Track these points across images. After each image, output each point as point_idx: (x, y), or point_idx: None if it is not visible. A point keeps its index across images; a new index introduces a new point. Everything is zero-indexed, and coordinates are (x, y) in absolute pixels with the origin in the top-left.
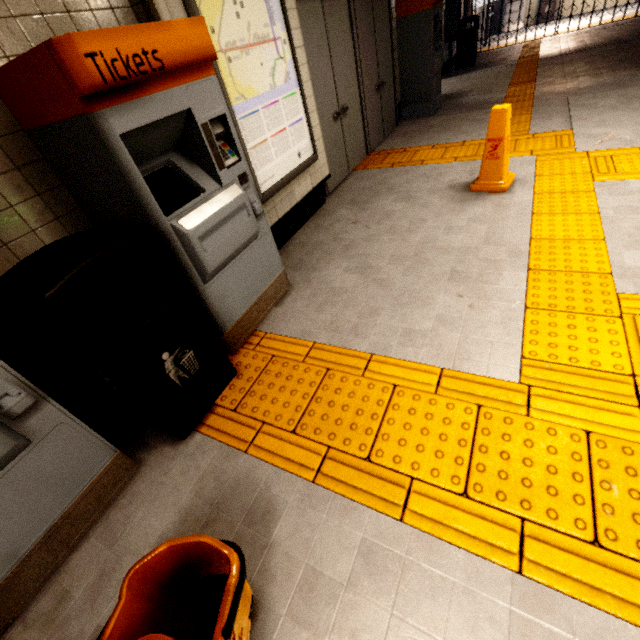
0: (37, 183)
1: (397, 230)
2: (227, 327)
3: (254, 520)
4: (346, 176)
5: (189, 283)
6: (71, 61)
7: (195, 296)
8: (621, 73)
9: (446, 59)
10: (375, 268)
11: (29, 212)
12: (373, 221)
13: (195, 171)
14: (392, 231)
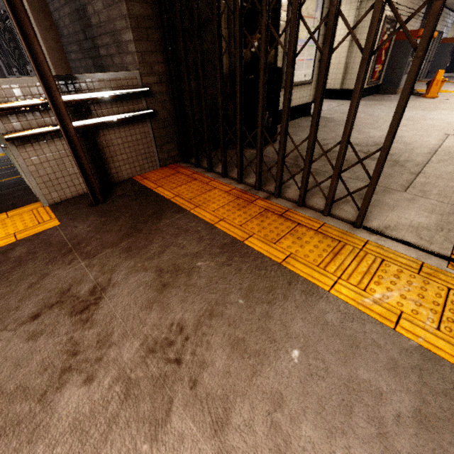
0: None
1: None
2: None
3: None
4: None
5: None
6: None
7: None
8: None
9: None
10: None
11: None
12: None
13: None
14: None
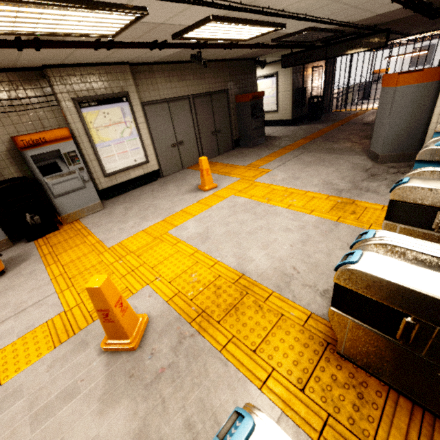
0: (17, 162)
1: (157, 197)
2: (63, 214)
3: (22, 261)
4: (180, 170)
5: (47, 197)
6: (17, 142)
7: (50, 201)
8: (344, 144)
9: (298, 116)
10: (131, 209)
11: (13, 169)
12: (157, 192)
13: (63, 165)
14: (155, 197)
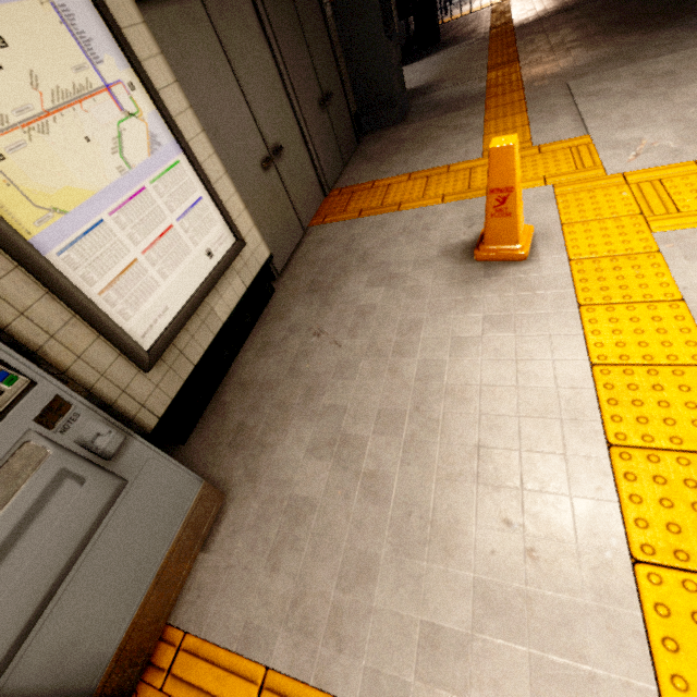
0: None
1: (381, 349)
2: (93, 685)
3: None
4: (300, 237)
5: None
6: None
7: None
8: (623, 39)
9: (404, 40)
10: (356, 443)
11: None
12: (344, 329)
13: None
14: (373, 351)
